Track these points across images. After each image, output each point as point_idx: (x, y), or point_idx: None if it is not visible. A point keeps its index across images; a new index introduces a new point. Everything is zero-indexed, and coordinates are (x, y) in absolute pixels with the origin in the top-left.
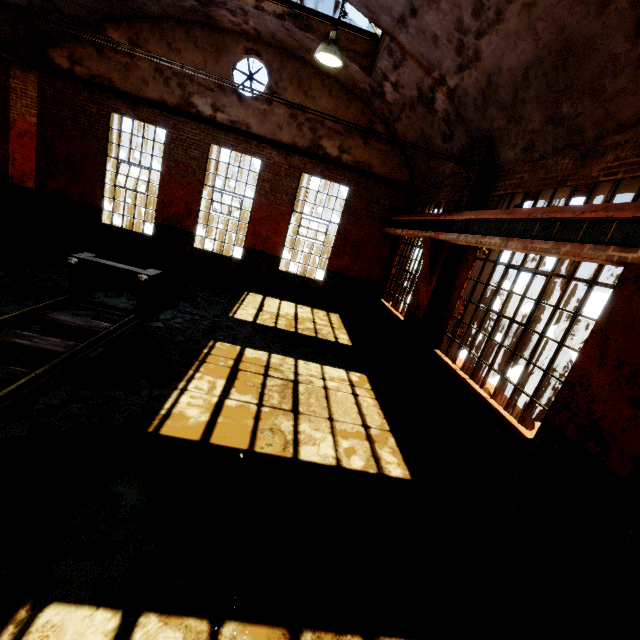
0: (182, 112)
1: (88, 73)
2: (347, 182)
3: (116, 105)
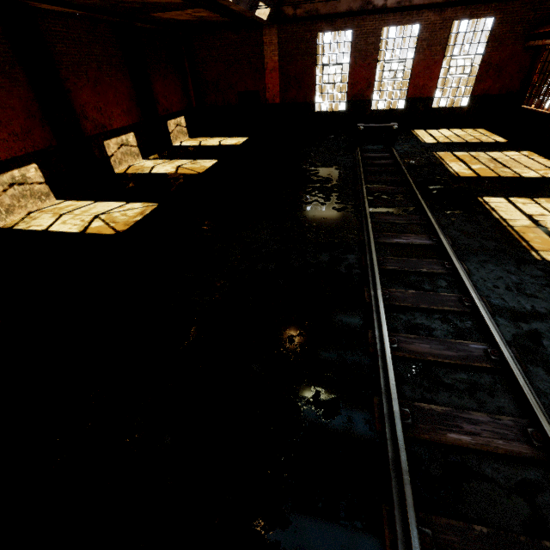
0: (363, 12)
1: (304, 11)
2: (493, 14)
3: (321, 27)
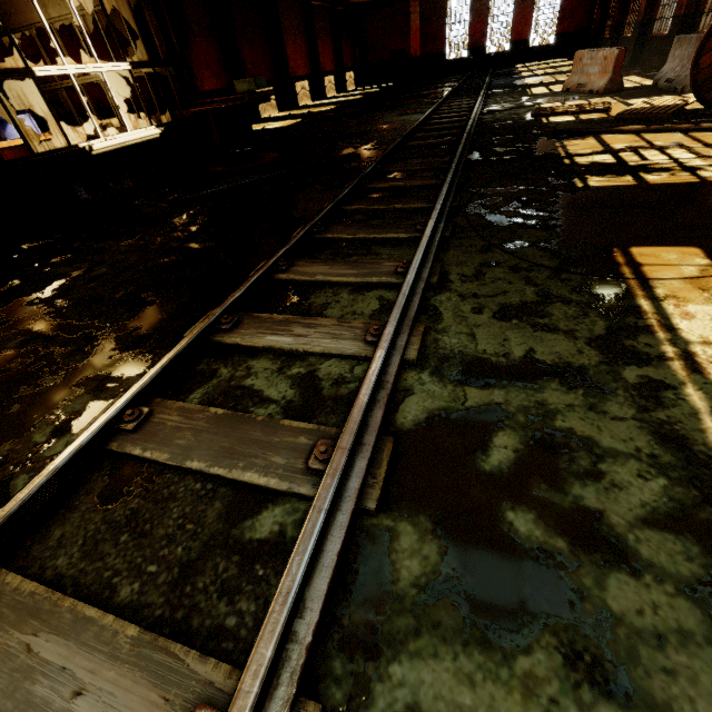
0: None
1: None
2: None
3: None
